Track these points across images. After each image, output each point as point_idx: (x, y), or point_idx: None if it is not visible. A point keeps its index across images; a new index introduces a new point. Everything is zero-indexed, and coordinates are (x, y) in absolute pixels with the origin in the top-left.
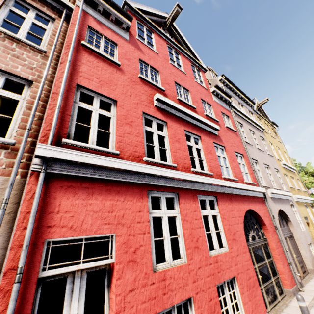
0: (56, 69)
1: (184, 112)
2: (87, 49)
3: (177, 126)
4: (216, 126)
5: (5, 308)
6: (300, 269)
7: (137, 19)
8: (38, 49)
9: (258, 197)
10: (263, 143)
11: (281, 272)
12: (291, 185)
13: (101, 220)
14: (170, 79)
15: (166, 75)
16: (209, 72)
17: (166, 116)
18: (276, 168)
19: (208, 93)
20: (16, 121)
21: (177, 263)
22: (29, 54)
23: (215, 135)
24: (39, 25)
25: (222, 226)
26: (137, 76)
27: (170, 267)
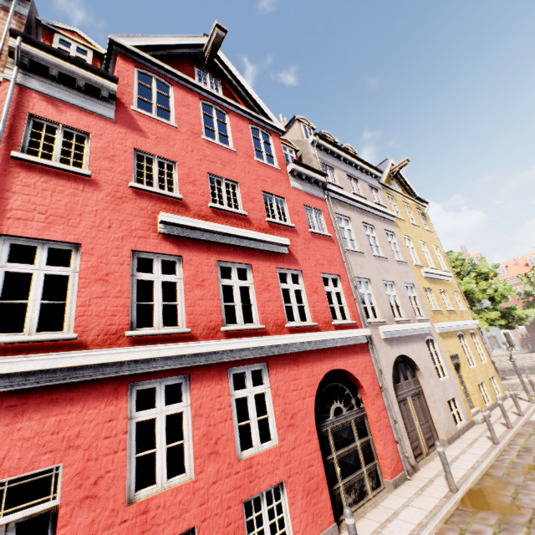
0: None
1: (216, 232)
2: (23, 163)
3: (203, 258)
4: (284, 240)
5: None
6: (424, 443)
7: (138, 66)
8: None
9: (356, 345)
10: (391, 241)
11: (381, 455)
12: (437, 305)
13: (38, 449)
14: (198, 172)
15: (190, 166)
16: (299, 125)
17: (182, 245)
18: (409, 282)
19: (281, 177)
20: None
21: (175, 483)
22: None
23: (284, 254)
24: None
25: (271, 409)
26: (126, 185)
27: (162, 491)
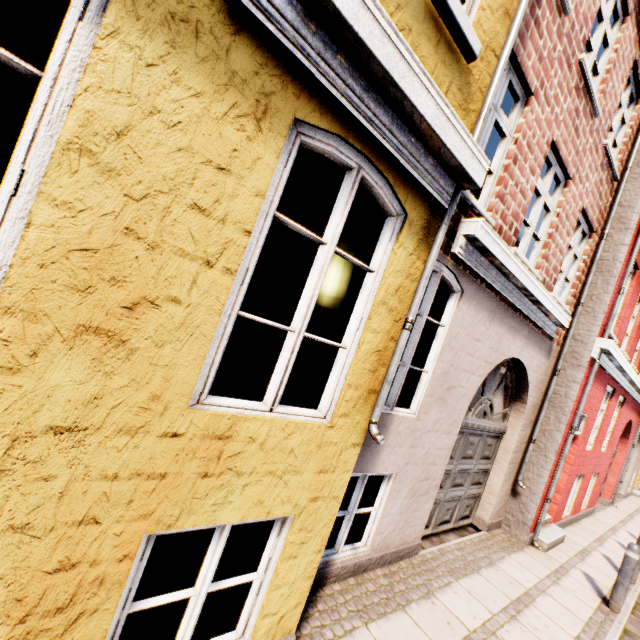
0: (609, 208)
1: None
2: None
3: None
4: None
5: (561, 443)
6: None
7: None
8: (613, 177)
9: None
10: None
11: (609, 484)
12: None
13: (589, 404)
14: None
15: None
16: None
17: None
18: None
19: None
20: (569, 286)
21: (588, 448)
22: (606, 187)
23: None
24: (624, 117)
25: (611, 429)
26: None
27: (586, 449)
